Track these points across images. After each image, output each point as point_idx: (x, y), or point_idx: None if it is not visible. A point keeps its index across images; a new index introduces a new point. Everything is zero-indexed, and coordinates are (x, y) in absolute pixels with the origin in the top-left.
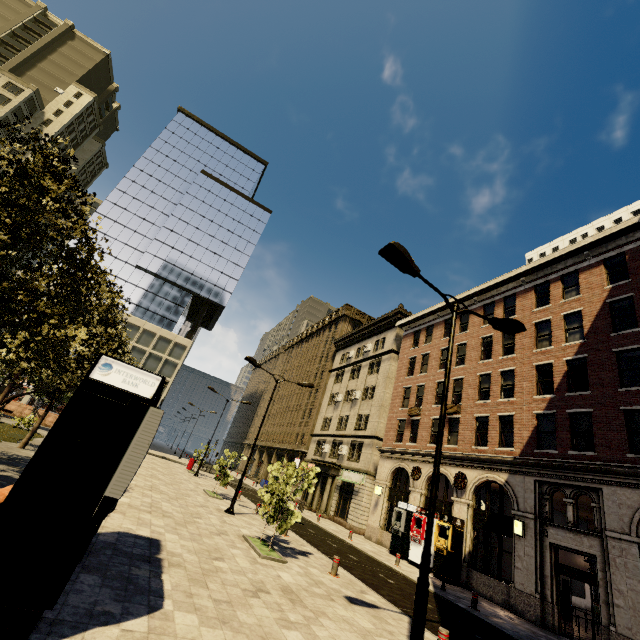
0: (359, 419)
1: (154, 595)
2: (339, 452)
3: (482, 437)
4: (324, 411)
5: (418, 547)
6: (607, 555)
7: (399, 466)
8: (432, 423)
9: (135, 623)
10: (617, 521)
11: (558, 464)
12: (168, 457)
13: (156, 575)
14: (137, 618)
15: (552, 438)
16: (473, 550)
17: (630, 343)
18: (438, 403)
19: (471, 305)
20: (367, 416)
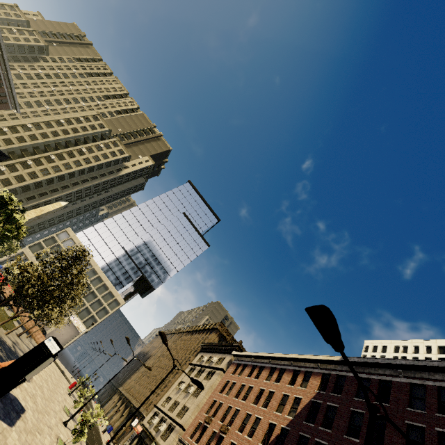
0: (183, 408)
1: (12, 422)
2: (159, 427)
3: None
4: (171, 391)
5: None
6: None
7: None
8: (212, 433)
9: (4, 423)
10: None
11: None
12: (65, 373)
13: (16, 418)
14: (5, 423)
15: None
16: None
17: (307, 432)
18: (223, 421)
19: (267, 363)
20: (188, 409)
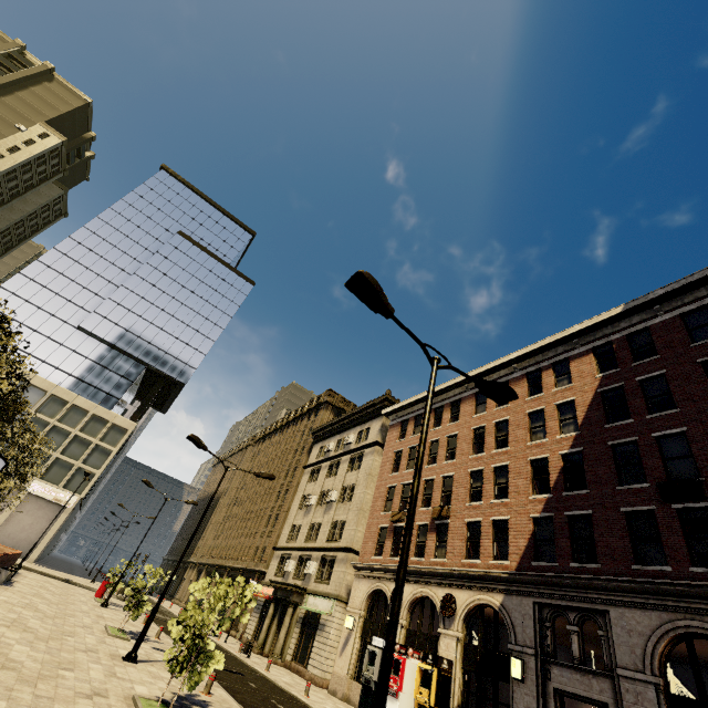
0: (333, 527)
1: None
2: (306, 571)
3: (475, 549)
4: (293, 517)
5: (394, 703)
6: (621, 702)
7: (377, 588)
8: (418, 531)
9: None
10: (629, 654)
11: (559, 580)
12: (74, 580)
13: None
14: None
15: (551, 549)
16: (463, 704)
17: (625, 435)
18: (425, 506)
19: (463, 392)
20: (343, 523)
